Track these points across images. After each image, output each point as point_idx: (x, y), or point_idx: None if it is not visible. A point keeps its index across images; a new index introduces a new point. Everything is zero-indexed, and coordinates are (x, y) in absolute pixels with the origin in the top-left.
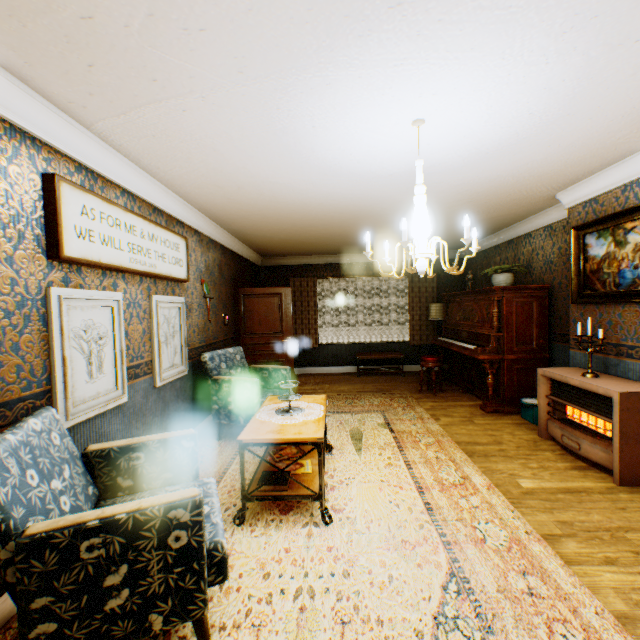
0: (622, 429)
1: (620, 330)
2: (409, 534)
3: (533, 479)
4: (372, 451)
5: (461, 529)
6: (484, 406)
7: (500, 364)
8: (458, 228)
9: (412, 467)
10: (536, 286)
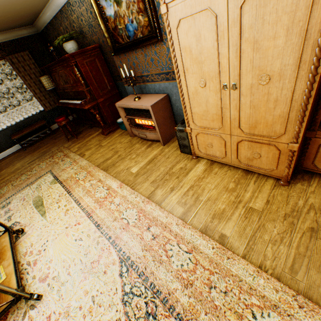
0: (158, 122)
1: (140, 67)
2: (94, 254)
3: (136, 165)
4: (54, 208)
5: (117, 225)
6: (104, 133)
7: (99, 106)
8: (10, 2)
9: (81, 202)
10: (92, 47)
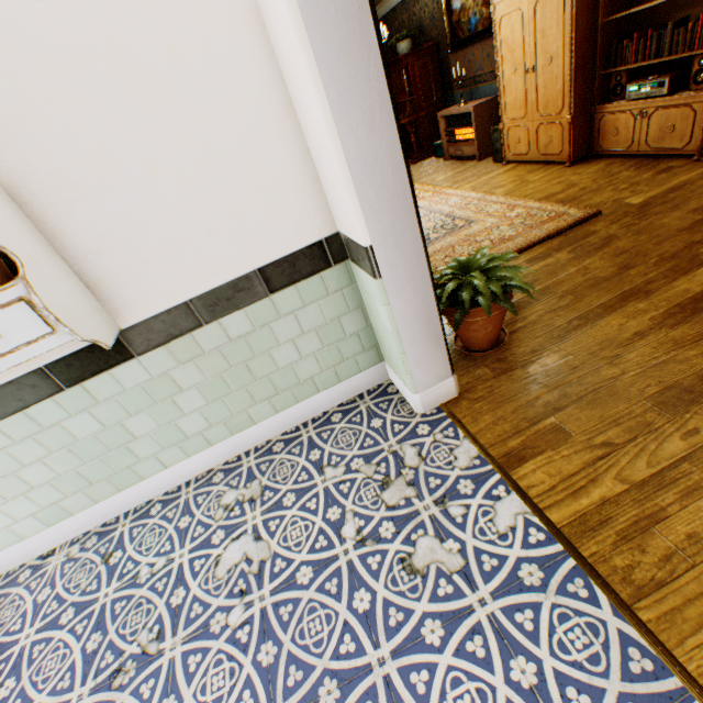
0: (477, 129)
1: (474, 67)
2: None
3: (442, 177)
4: None
5: None
6: (413, 161)
7: (417, 124)
8: None
9: None
10: (428, 47)
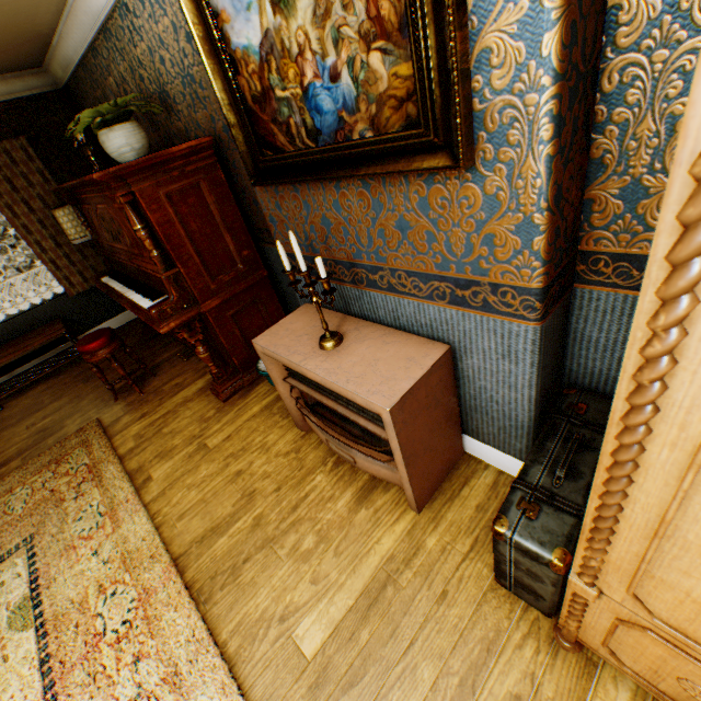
0: (408, 453)
1: (348, 237)
2: None
3: (318, 604)
4: None
5: None
6: (217, 392)
7: (206, 320)
8: None
9: None
10: (189, 147)
